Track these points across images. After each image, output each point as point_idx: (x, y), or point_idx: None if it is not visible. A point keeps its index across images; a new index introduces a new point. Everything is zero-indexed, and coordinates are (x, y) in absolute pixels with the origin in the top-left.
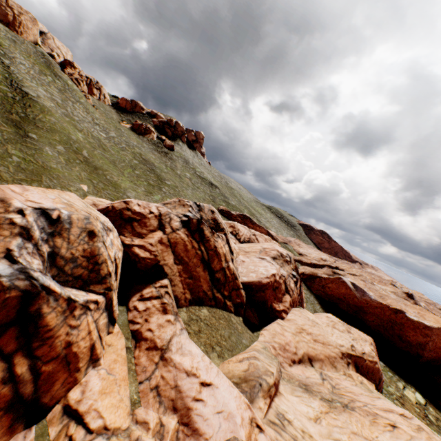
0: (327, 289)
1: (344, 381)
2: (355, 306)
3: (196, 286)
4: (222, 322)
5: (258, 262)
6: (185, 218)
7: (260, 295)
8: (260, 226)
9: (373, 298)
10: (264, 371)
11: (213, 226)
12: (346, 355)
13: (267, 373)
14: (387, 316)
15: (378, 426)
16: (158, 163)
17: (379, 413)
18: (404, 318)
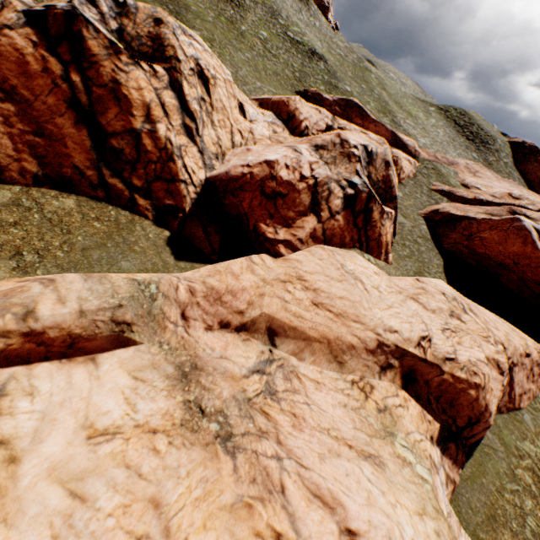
0: (477, 243)
1: (330, 393)
2: (539, 286)
3: (54, 153)
4: (97, 227)
5: (269, 149)
6: (42, 8)
7: (231, 204)
8: (378, 122)
9: None
10: (14, 303)
11: (149, 51)
12: (389, 351)
13: (8, 309)
14: None
15: (242, 523)
16: (199, 8)
17: (289, 494)
18: None
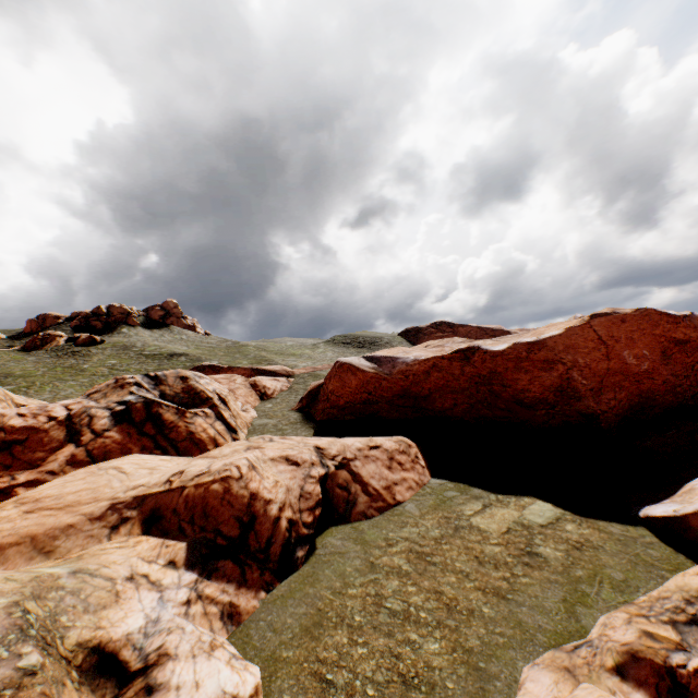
0: (334, 398)
1: None
2: (404, 398)
3: None
4: None
5: None
6: None
7: None
8: (233, 367)
9: (410, 359)
10: None
11: None
12: (125, 505)
13: None
14: (463, 377)
15: None
16: (28, 370)
17: None
18: (487, 358)
